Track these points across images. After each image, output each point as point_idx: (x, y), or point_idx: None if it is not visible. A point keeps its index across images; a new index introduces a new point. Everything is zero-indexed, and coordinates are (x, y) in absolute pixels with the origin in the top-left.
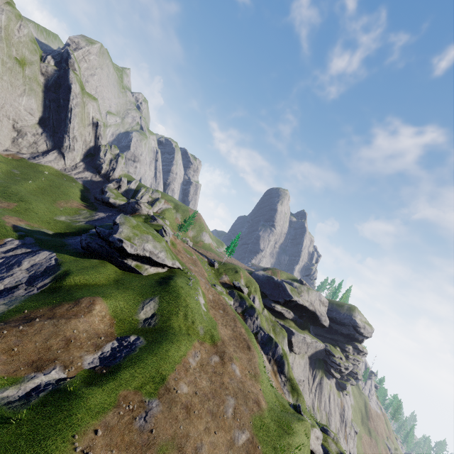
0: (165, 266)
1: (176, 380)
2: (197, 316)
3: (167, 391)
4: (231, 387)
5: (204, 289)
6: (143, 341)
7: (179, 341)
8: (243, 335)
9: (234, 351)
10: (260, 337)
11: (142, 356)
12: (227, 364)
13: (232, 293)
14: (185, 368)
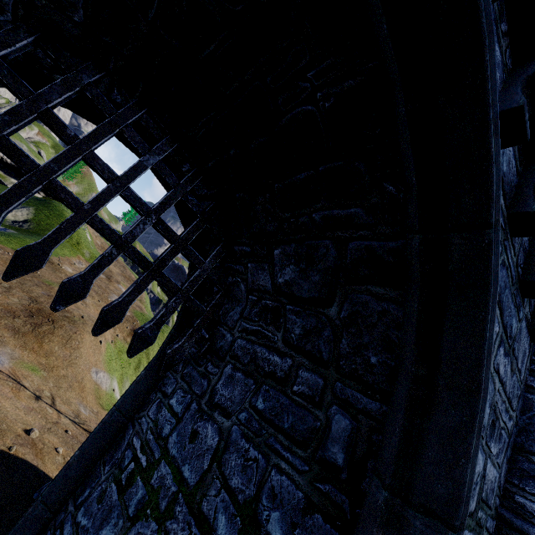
0: (42, 190)
1: (61, 262)
2: (84, 241)
3: (50, 263)
4: (117, 292)
5: (92, 233)
6: (15, 232)
7: (63, 246)
8: (133, 278)
9: (122, 280)
10: (149, 298)
11: (17, 235)
12: (114, 283)
13: (124, 257)
14: (69, 262)
